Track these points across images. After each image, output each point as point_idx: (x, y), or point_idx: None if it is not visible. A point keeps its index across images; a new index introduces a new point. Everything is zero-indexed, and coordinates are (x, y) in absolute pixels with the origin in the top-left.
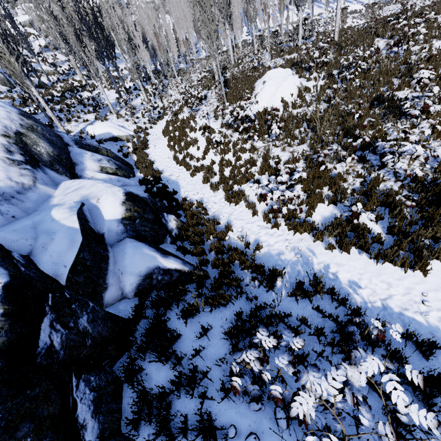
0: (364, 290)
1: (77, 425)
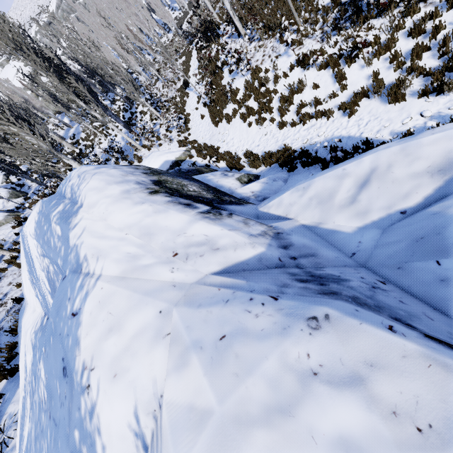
0: None
1: None
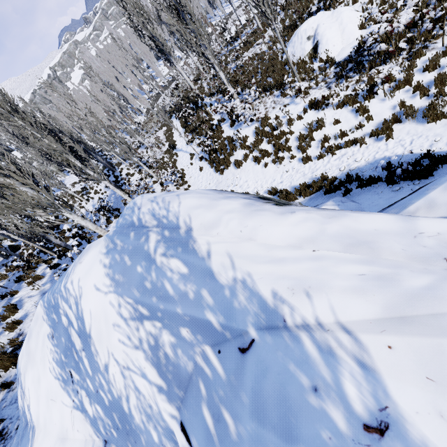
0: None
1: None
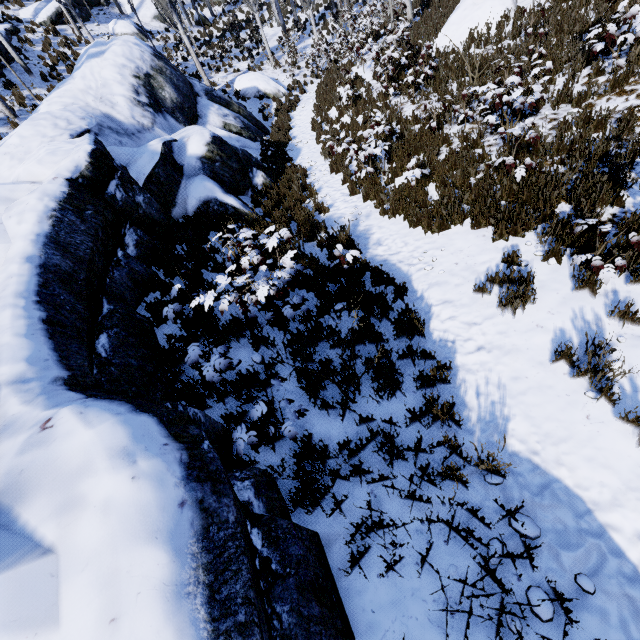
0: (383, 247)
1: (124, 242)
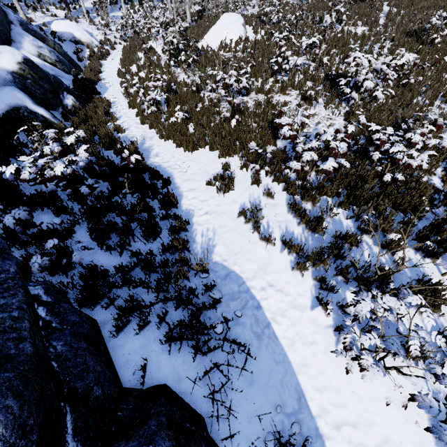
0: (159, 158)
1: None
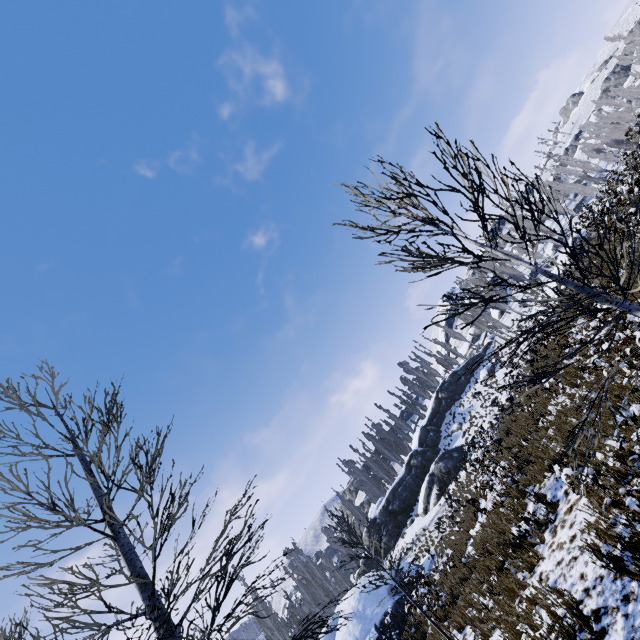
0: None
1: None
